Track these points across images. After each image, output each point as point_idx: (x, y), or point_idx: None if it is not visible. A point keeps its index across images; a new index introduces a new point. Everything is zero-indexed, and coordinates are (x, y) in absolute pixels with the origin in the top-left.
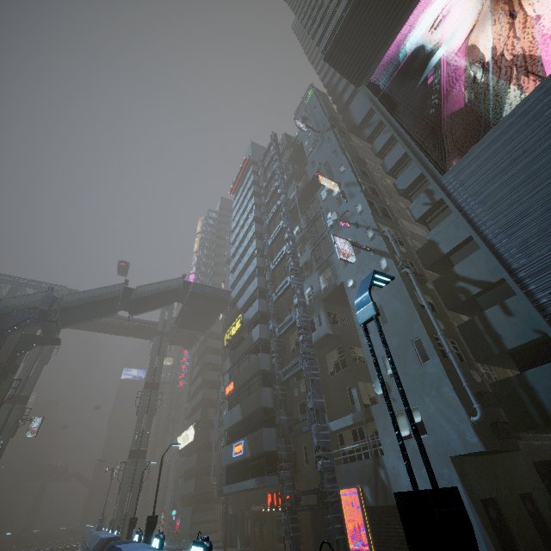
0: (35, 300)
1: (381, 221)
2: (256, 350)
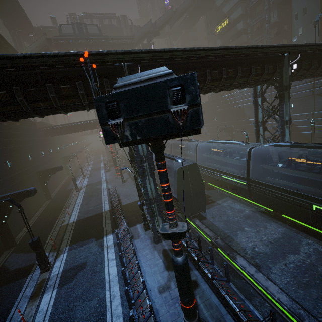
0: (148, 27)
1: None
2: (239, 34)
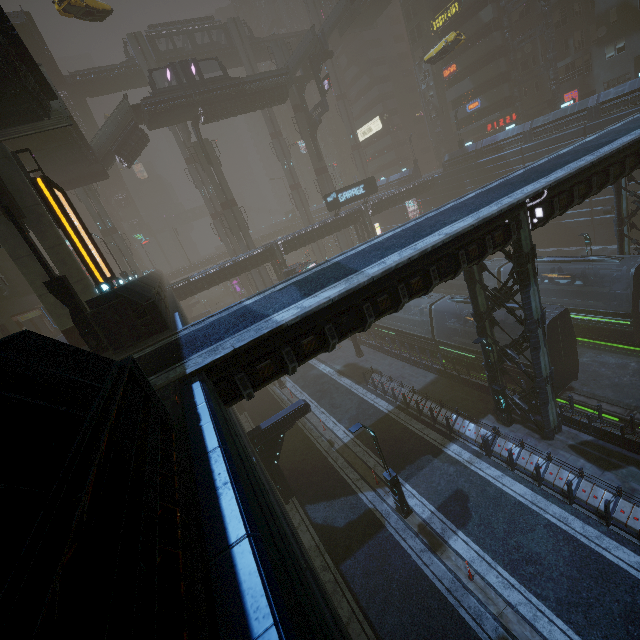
0: (309, 44)
1: None
2: (484, 31)
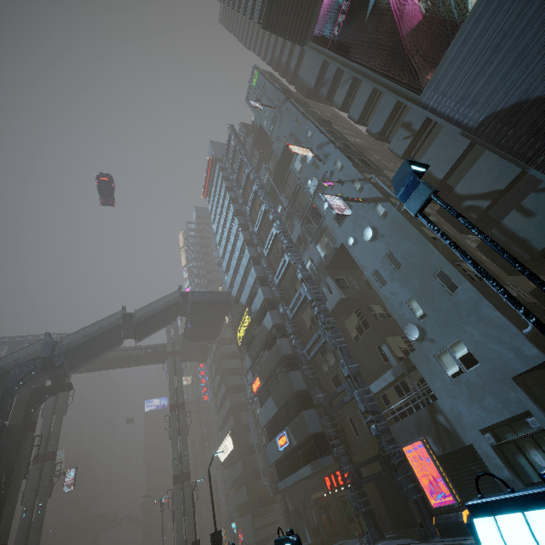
0: (35, 351)
1: (365, 171)
2: (272, 338)
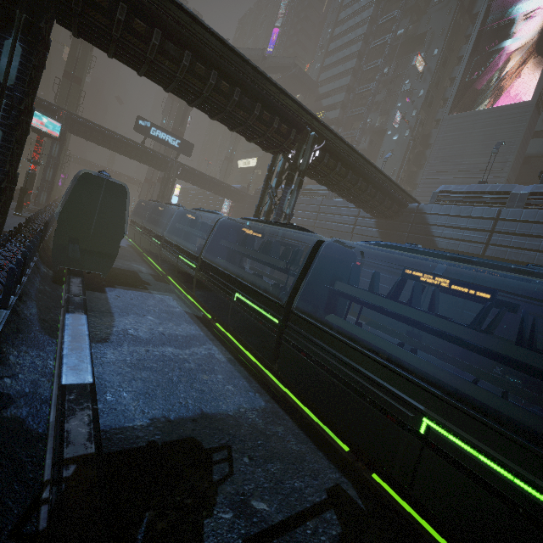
0: None
1: (424, 109)
2: None
